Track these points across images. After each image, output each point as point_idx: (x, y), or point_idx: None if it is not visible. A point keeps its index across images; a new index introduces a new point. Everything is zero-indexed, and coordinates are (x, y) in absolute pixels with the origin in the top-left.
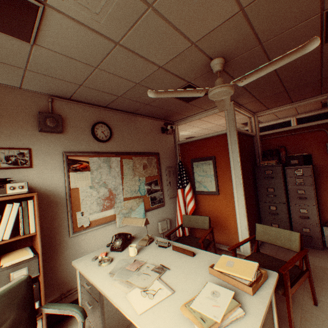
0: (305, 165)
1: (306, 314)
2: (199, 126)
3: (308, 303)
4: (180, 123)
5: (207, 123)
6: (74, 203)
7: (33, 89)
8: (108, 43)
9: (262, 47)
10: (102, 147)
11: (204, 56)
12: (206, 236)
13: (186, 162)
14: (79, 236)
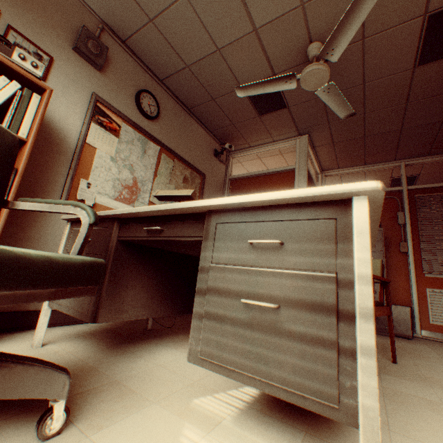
0: None
1: (385, 366)
2: None
3: (385, 360)
4: (238, 154)
5: None
6: (83, 164)
7: None
8: None
9: (362, 46)
10: (142, 123)
11: (305, 31)
12: None
13: None
14: None
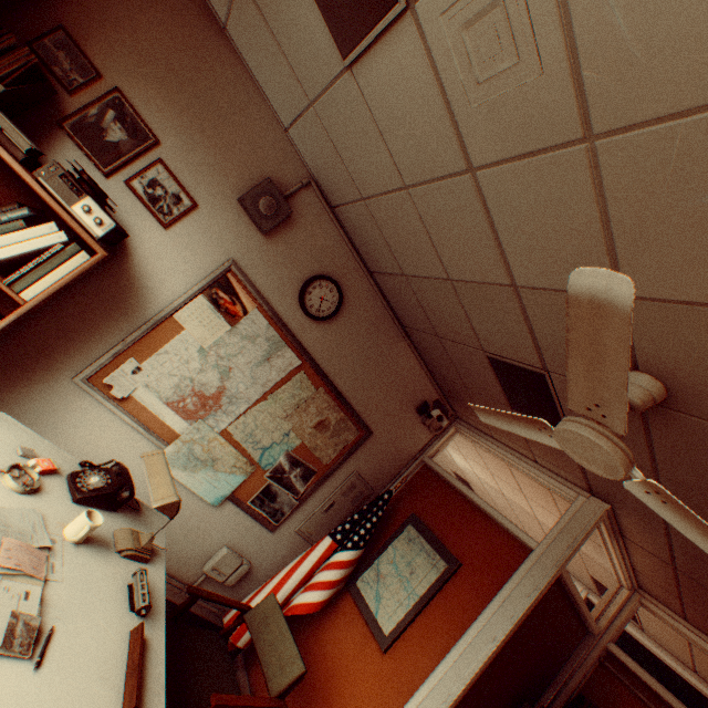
0: None
1: None
2: (496, 478)
3: None
4: (466, 431)
5: (518, 491)
6: (149, 340)
7: (299, 147)
8: (457, 157)
9: None
10: (294, 318)
11: None
12: (244, 704)
13: (401, 508)
14: (88, 395)
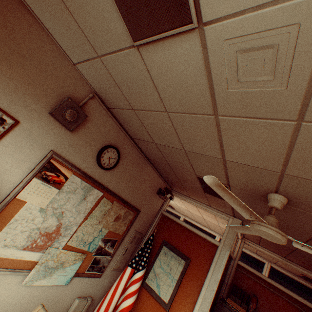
0: None
1: None
2: (187, 206)
3: None
4: (178, 195)
5: (197, 211)
6: (0, 218)
7: (85, 75)
8: (208, 108)
9: None
10: (96, 172)
11: (275, 185)
12: None
13: (157, 238)
14: None
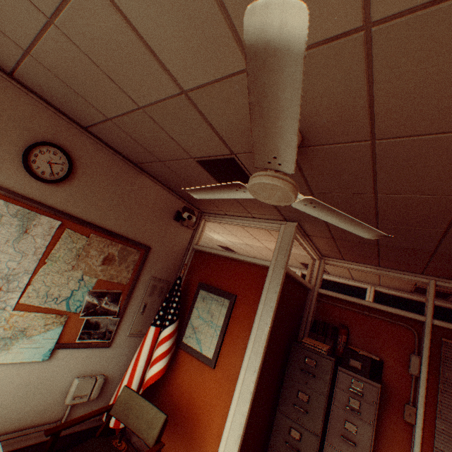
0: (371, 380)
1: None
2: (240, 237)
3: None
4: (212, 218)
5: (254, 239)
6: None
7: None
8: None
9: (372, 148)
10: (32, 189)
11: None
12: None
13: (192, 283)
14: None
